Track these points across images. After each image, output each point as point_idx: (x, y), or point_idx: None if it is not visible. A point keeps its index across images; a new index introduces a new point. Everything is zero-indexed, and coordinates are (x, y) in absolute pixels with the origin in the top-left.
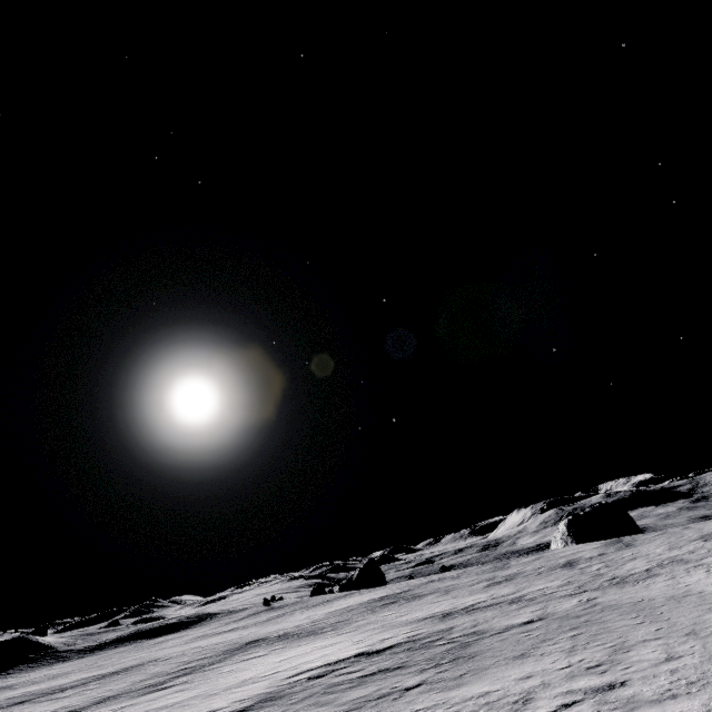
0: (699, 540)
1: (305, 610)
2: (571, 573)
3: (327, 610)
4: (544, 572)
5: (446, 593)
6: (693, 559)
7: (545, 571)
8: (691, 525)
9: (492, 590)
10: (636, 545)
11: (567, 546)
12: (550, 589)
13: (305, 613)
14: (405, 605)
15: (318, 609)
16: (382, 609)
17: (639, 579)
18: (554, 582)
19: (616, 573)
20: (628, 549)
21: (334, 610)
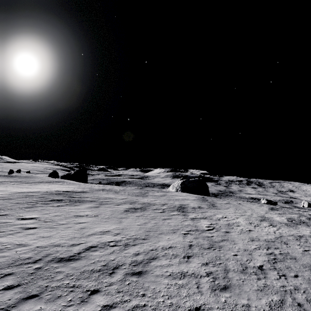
0: (265, 221)
1: (16, 184)
2: (187, 224)
3: (22, 189)
4: (166, 211)
5: (98, 206)
6: (309, 263)
7: (167, 210)
8: (241, 203)
9: (126, 219)
10: (219, 208)
11: (178, 192)
12: (175, 255)
13: (8, 187)
14: (58, 209)
15: (22, 186)
16: (42, 205)
17: (300, 307)
18: (176, 236)
19: (237, 253)
20: (215, 209)
21: (24, 191)
